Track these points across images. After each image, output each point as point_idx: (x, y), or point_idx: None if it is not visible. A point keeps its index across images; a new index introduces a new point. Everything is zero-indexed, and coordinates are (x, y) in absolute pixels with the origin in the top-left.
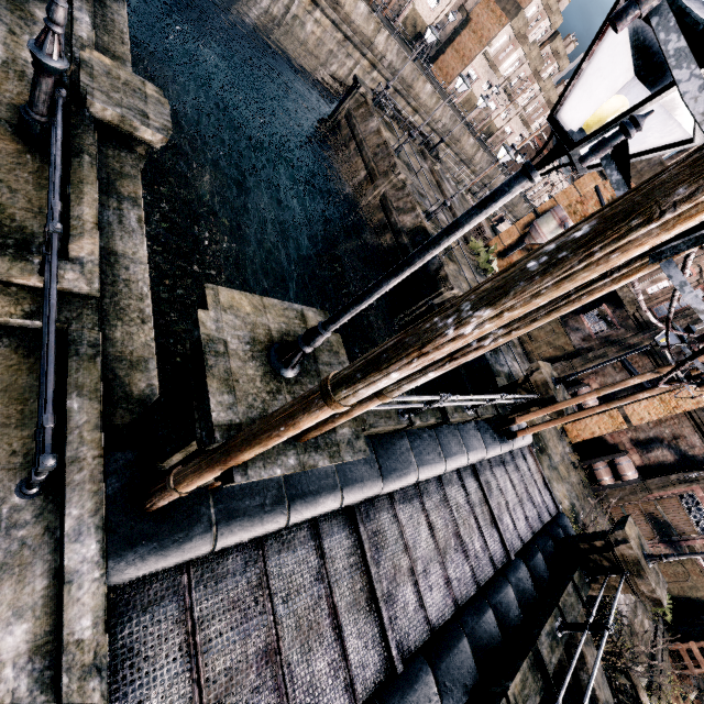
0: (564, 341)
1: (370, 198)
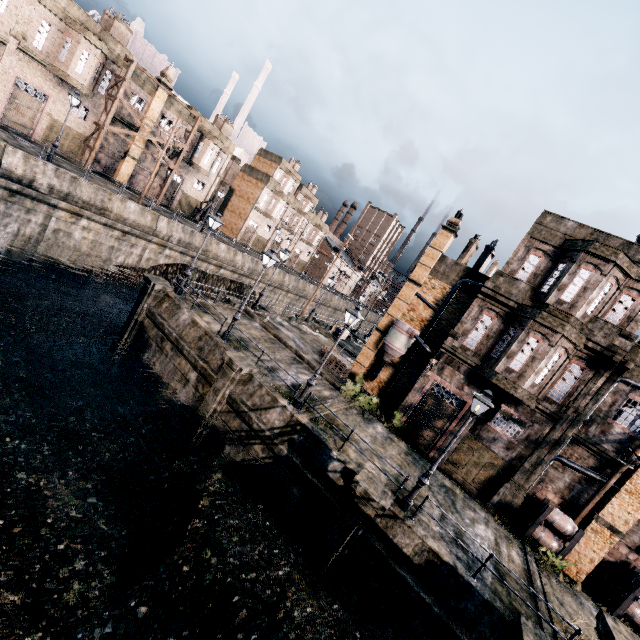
0: (489, 456)
1: (214, 405)
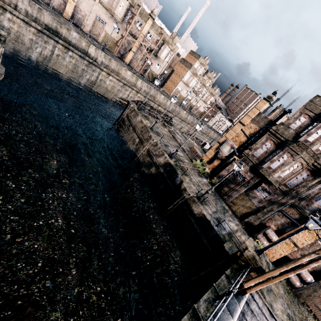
0: (250, 203)
1: (142, 151)
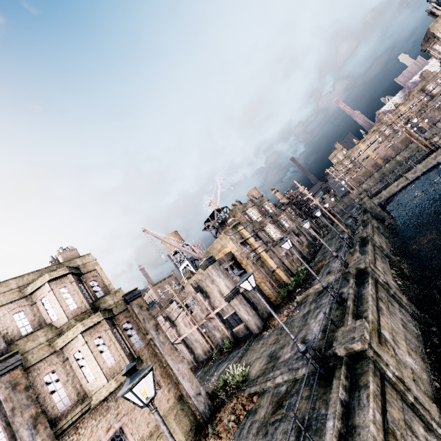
0: None
1: None
